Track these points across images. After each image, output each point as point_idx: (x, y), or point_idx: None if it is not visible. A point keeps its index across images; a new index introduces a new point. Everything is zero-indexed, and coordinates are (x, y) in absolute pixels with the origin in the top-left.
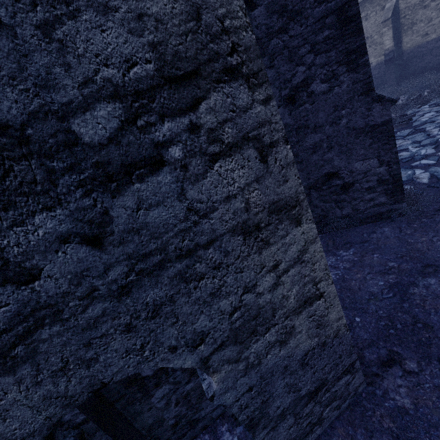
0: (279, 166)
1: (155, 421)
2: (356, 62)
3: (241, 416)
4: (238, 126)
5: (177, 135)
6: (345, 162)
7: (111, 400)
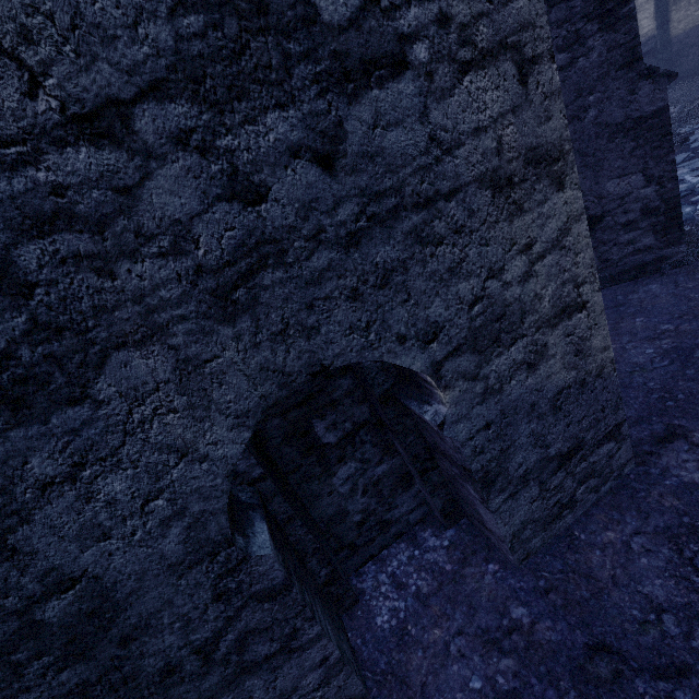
0: (541, 94)
1: (336, 513)
2: (614, 14)
3: (474, 464)
4: (495, 25)
5: (423, 27)
6: (591, 182)
7: (284, 471)
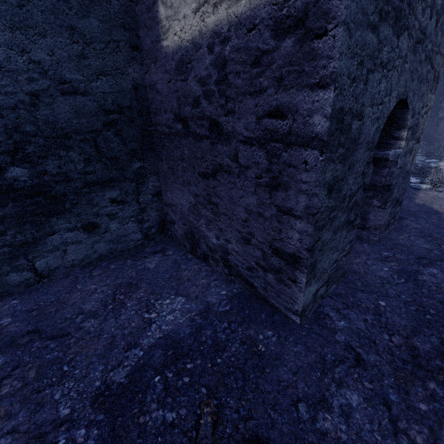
0: None
1: None
2: None
3: (394, 181)
4: None
5: None
6: None
7: None
